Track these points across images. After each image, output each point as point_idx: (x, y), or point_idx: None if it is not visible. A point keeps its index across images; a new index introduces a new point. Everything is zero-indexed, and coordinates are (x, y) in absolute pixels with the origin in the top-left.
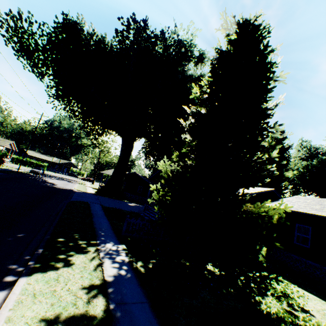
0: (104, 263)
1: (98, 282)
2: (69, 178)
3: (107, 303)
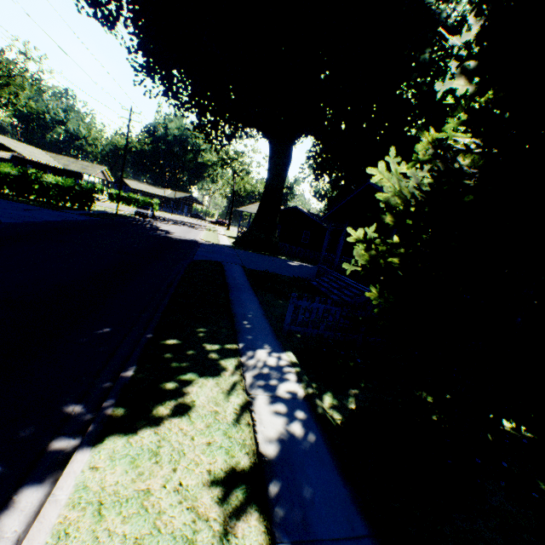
0: (254, 401)
1: (244, 464)
2: (192, 222)
3: (269, 540)
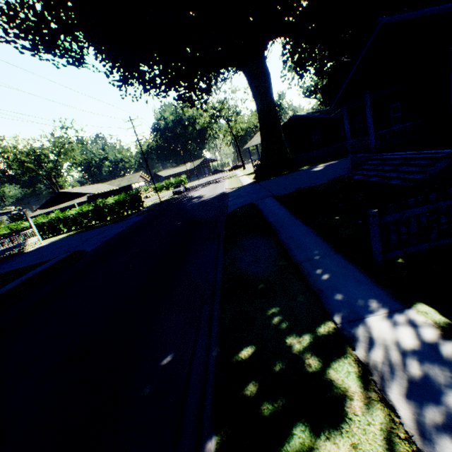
0: None
1: None
2: (215, 178)
3: None
